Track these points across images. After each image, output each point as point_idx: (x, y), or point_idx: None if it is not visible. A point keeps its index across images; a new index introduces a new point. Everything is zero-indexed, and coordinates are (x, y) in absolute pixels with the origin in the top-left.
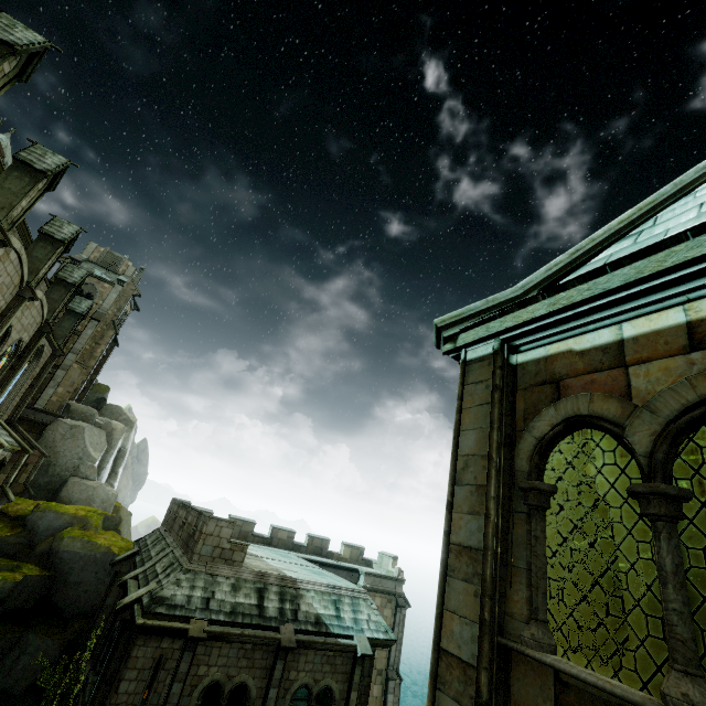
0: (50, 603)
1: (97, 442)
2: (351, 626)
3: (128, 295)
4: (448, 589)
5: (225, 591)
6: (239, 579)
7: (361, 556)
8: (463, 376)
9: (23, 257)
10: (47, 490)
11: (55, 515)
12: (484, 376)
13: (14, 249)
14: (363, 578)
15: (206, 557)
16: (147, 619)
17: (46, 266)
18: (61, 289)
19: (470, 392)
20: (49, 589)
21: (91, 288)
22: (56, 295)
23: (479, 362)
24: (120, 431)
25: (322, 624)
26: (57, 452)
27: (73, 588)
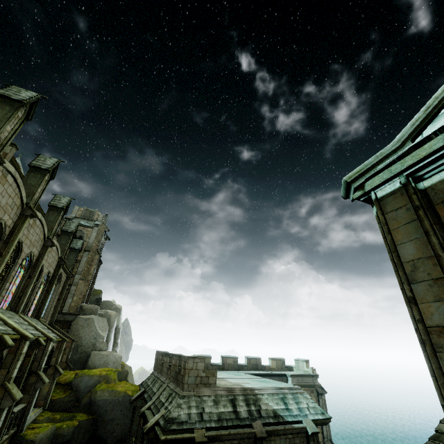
0: (97, 437)
1: (102, 326)
2: (298, 413)
3: (102, 231)
4: (443, 362)
5: (210, 406)
6: (217, 396)
7: (283, 365)
8: (381, 209)
9: (43, 222)
10: (80, 362)
11: (88, 378)
12: (401, 203)
13: (38, 218)
14: (290, 379)
15: (192, 385)
16: (166, 435)
17: (56, 224)
18: (65, 237)
19: (392, 217)
20: (94, 427)
21: (80, 233)
22: (63, 241)
23: (391, 196)
24: (114, 316)
25: (279, 416)
26: (81, 337)
27: (109, 424)
